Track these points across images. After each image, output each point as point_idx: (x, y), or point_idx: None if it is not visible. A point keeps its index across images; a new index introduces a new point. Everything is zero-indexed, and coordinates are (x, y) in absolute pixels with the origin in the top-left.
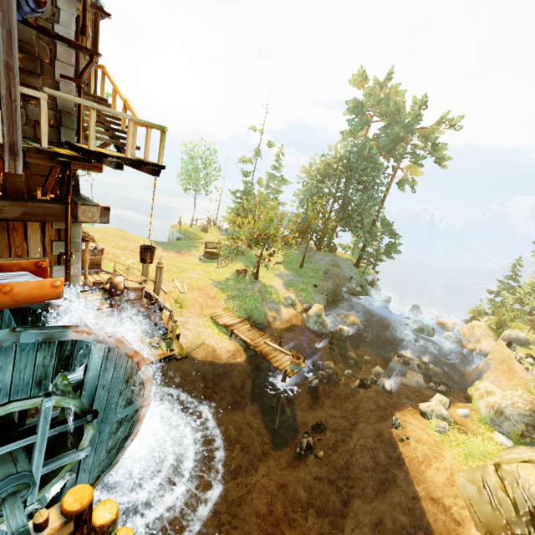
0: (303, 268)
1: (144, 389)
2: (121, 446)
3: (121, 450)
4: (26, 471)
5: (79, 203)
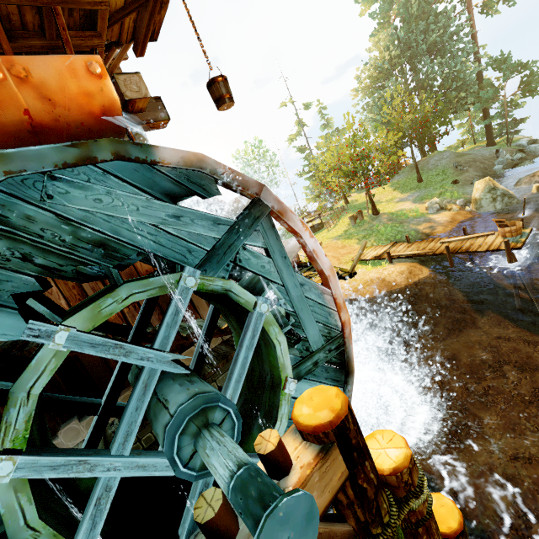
0: (423, 181)
1: (324, 275)
2: (341, 379)
3: (345, 385)
4: (211, 392)
5: (115, 75)
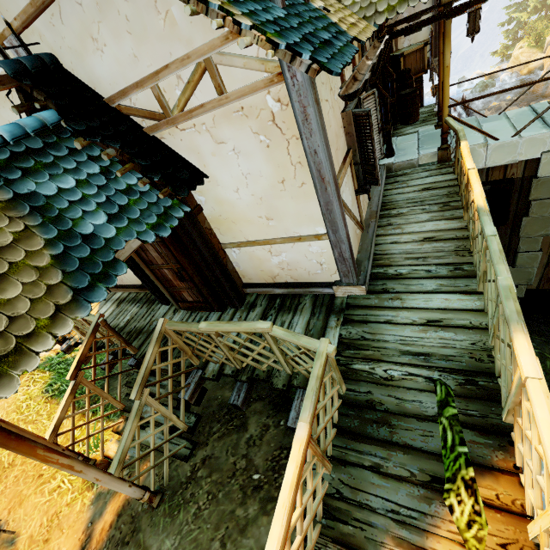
0: None
1: None
2: None
3: None
4: None
5: None
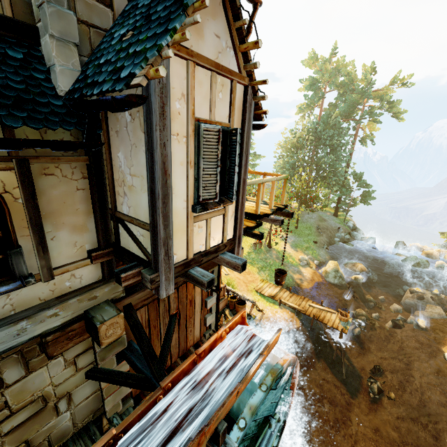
0: (298, 228)
1: (294, 385)
2: (280, 432)
3: (280, 436)
4: None
5: None
